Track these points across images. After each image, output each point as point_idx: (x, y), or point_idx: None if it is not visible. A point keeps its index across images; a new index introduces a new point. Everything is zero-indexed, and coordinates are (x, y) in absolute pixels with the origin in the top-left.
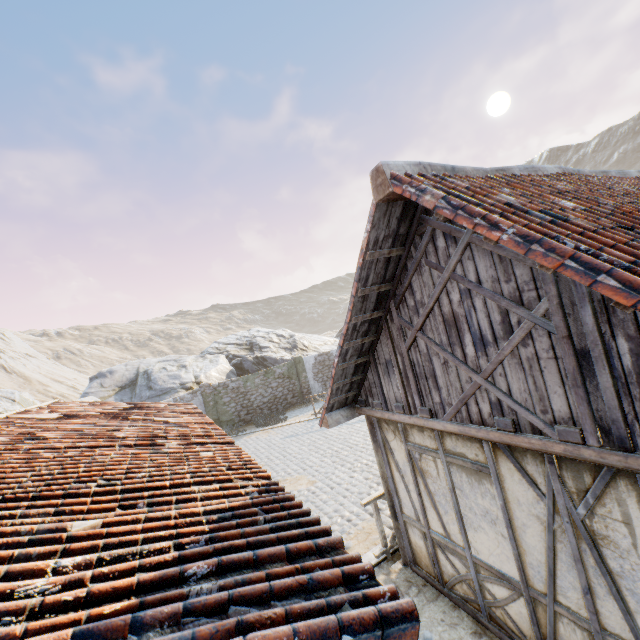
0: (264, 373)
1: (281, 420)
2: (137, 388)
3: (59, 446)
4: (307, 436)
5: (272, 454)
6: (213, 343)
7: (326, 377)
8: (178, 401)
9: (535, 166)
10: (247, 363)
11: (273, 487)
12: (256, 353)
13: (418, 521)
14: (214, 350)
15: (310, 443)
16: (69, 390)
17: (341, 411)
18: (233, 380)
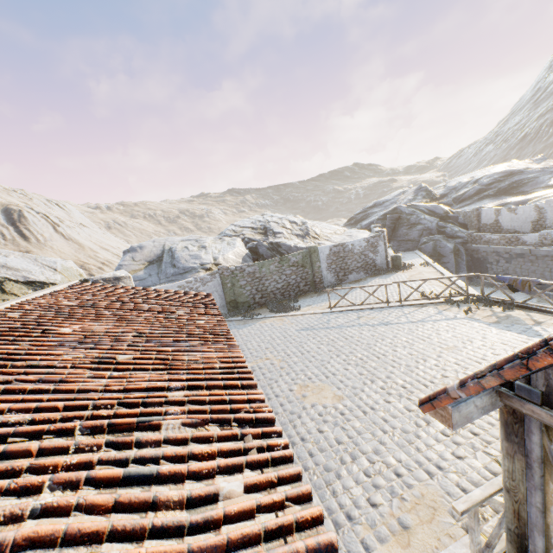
0: (279, 260)
1: (295, 309)
2: (163, 265)
3: None
4: (324, 332)
5: (288, 348)
6: (230, 225)
7: (339, 268)
8: (198, 281)
9: None
10: (262, 248)
11: None
12: (270, 238)
13: None
14: (231, 232)
15: (328, 342)
16: (114, 257)
17: (475, 399)
18: (249, 265)
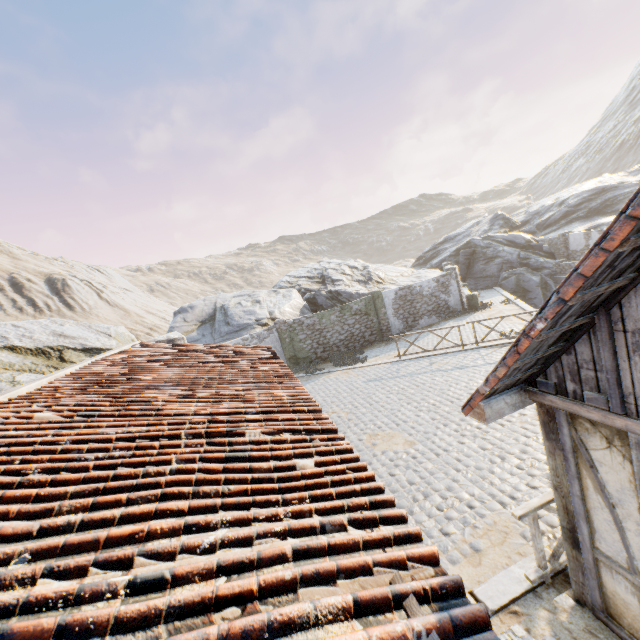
0: (340, 309)
1: (360, 360)
2: (216, 323)
3: (109, 437)
4: (393, 382)
5: (356, 400)
6: (284, 277)
7: (407, 313)
8: (255, 338)
9: None
10: (320, 298)
11: (465, 614)
12: (328, 287)
13: (635, 574)
14: (285, 284)
15: (398, 391)
16: (161, 321)
17: (505, 397)
18: (308, 317)
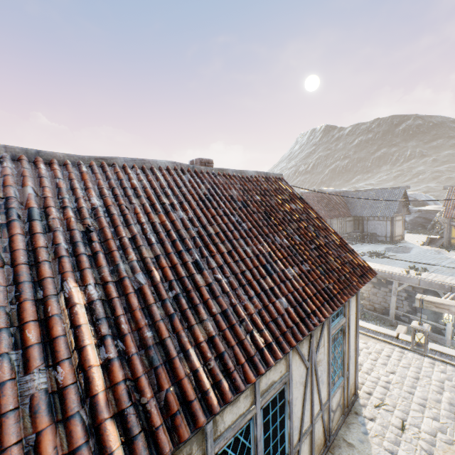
0: None
1: None
2: None
3: None
4: None
5: None
6: None
7: None
8: None
9: (146, 159)
10: None
11: None
12: None
13: None
14: None
15: None
16: None
17: None
18: None
